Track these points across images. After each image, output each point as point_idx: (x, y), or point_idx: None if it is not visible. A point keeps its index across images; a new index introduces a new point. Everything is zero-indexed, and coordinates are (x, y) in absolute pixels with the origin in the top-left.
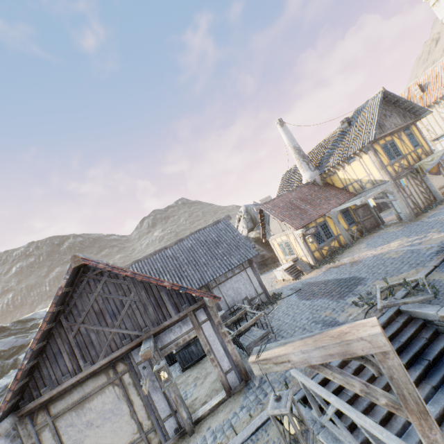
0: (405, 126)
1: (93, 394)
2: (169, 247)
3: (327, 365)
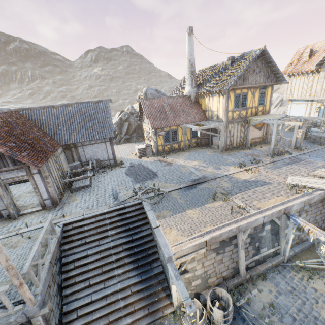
0: (264, 85)
1: None
2: (56, 107)
3: None
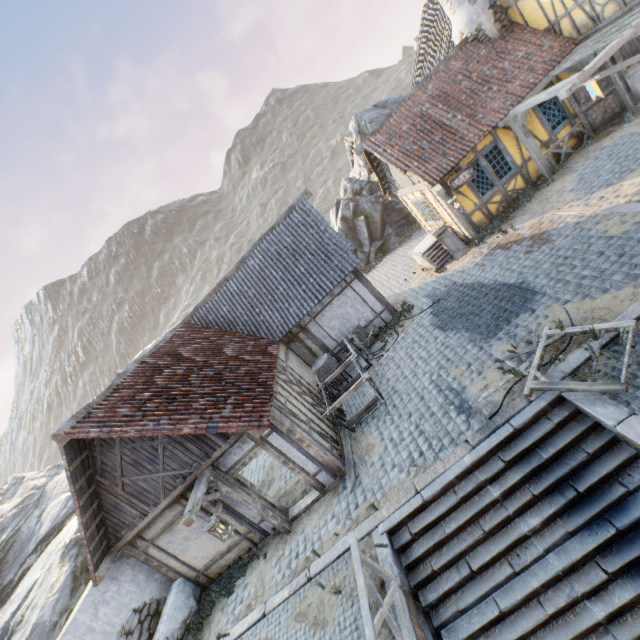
0: None
1: (176, 520)
2: (230, 277)
3: None
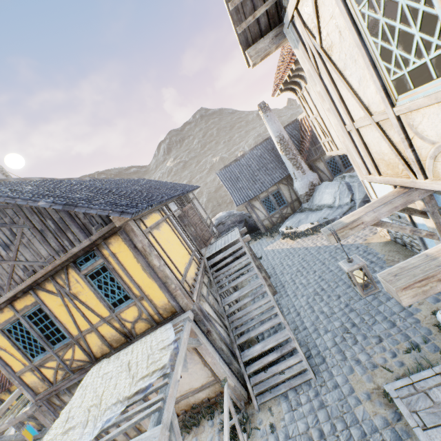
0: (82, 250)
1: None
2: None
3: None
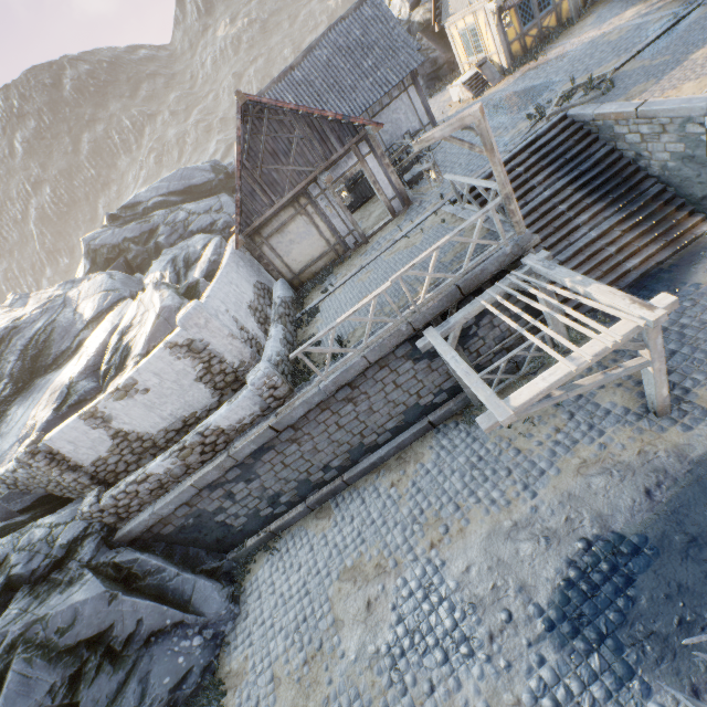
0: None
1: (288, 222)
2: (296, 66)
3: (454, 138)
